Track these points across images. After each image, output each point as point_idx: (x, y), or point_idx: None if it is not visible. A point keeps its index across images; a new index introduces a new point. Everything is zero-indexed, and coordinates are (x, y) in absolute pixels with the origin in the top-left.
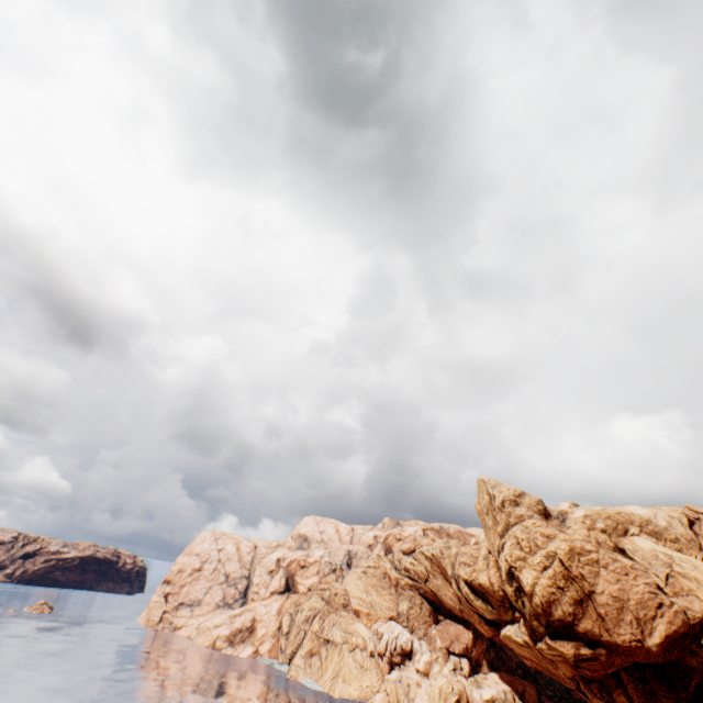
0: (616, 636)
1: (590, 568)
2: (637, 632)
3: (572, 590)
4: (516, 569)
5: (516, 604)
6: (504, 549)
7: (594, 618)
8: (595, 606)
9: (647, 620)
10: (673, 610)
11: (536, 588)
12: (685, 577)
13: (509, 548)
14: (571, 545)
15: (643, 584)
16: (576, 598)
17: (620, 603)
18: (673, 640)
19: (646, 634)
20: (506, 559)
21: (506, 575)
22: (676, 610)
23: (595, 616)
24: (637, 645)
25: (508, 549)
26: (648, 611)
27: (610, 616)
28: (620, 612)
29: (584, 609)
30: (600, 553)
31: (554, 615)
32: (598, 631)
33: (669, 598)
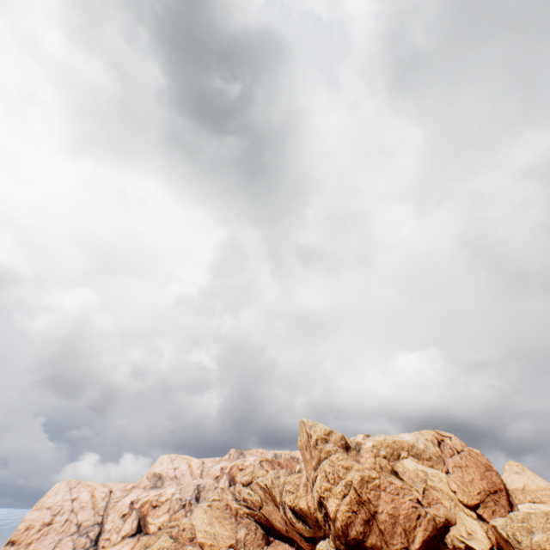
0: (392, 546)
1: (374, 492)
2: (405, 540)
3: (363, 512)
4: (324, 499)
5: (325, 527)
6: (316, 482)
7: (377, 534)
8: (378, 524)
9: (411, 529)
10: (427, 518)
11: (338, 514)
12: (435, 489)
13: (319, 481)
14: (362, 475)
15: (408, 501)
16: (365, 518)
17: (394, 519)
18: (428, 542)
19: (410, 541)
20: (318, 491)
21: (318, 503)
22: (429, 518)
23: (378, 532)
24: None
25: (319, 482)
26: (412, 522)
27: (387, 531)
28: (394, 526)
29: (371, 526)
30: (381, 478)
31: (350, 535)
32: (380, 543)
33: (425, 508)
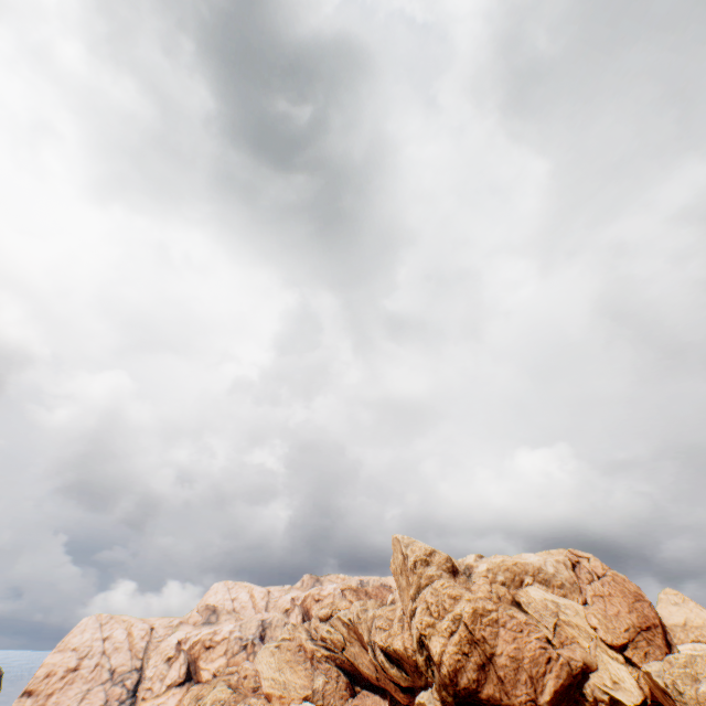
0: (514, 698)
1: (491, 629)
2: (531, 691)
3: (476, 654)
4: (426, 637)
5: (427, 674)
6: (415, 616)
7: (495, 682)
8: (496, 669)
9: (539, 677)
10: (560, 662)
11: (444, 656)
12: (569, 624)
13: (419, 614)
14: (475, 606)
15: (535, 640)
16: (479, 662)
17: (516, 663)
18: (561, 693)
19: (539, 692)
20: (417, 627)
21: (418, 643)
22: (562, 662)
23: (496, 680)
24: (532, 705)
25: (418, 616)
26: (540, 667)
27: (508, 678)
28: (516, 672)
29: (487, 673)
30: (499, 611)
31: (460, 684)
32: (499, 695)
33: (557, 649)
